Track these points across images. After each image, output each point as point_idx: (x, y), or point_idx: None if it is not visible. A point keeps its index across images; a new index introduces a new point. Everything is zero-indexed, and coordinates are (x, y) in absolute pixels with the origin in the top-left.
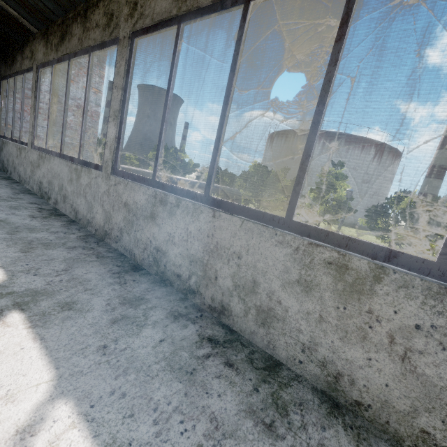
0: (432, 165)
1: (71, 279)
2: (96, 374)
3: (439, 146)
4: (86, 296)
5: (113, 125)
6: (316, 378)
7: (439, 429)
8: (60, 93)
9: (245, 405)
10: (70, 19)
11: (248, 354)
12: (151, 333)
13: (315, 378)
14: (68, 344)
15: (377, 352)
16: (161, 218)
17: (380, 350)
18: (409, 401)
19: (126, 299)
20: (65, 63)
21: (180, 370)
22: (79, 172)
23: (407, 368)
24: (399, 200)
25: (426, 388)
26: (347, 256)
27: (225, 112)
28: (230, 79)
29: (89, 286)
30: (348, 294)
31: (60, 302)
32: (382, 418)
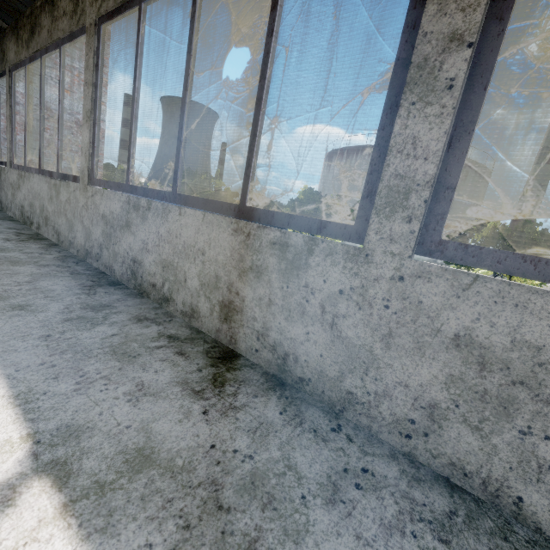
0: (528, 184)
1: (33, 289)
2: (30, 352)
3: (536, 160)
4: (44, 301)
5: (86, 128)
6: (269, 364)
7: (359, 387)
8: (54, 107)
9: (180, 379)
10: (38, 8)
11: (207, 348)
12: (105, 329)
13: (268, 364)
14: (9, 332)
15: (313, 325)
16: (135, 225)
17: (315, 322)
18: (338, 366)
19: (90, 305)
20: (57, 70)
21: (123, 354)
22: (58, 188)
23: (335, 334)
24: (480, 226)
25: (349, 350)
26: (287, 233)
27: (185, 98)
28: (188, 61)
29: (51, 295)
30: (290, 272)
31: (13, 304)
32: (319, 388)
